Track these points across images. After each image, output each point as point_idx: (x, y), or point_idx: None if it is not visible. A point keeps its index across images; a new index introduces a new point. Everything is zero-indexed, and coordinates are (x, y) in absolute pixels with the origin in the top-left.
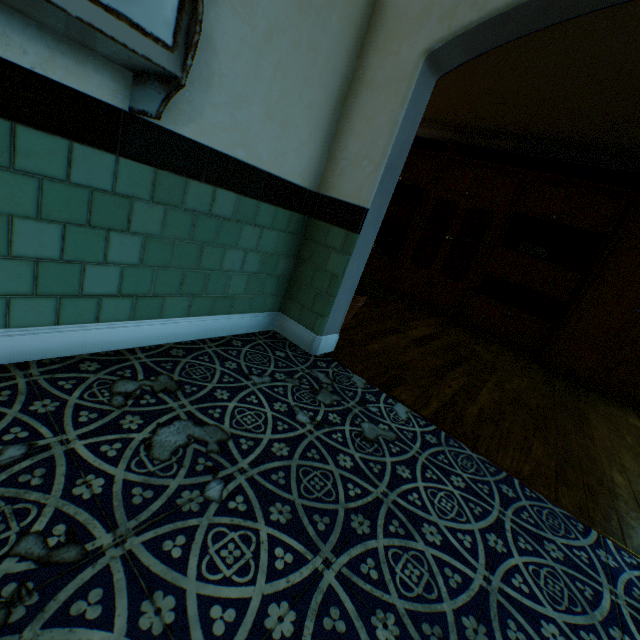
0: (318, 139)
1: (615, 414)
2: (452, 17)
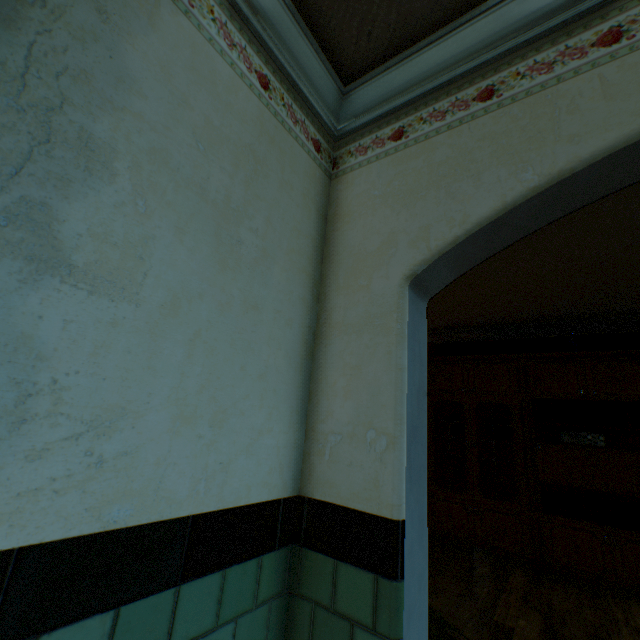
0: (284, 413)
1: None
2: (426, 238)
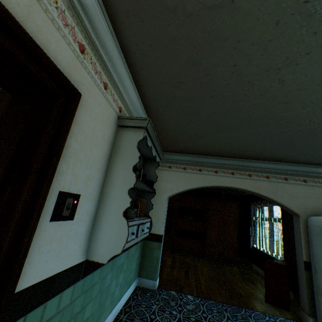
0: None
1: (230, 268)
2: (172, 191)
